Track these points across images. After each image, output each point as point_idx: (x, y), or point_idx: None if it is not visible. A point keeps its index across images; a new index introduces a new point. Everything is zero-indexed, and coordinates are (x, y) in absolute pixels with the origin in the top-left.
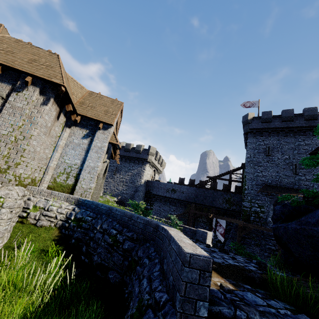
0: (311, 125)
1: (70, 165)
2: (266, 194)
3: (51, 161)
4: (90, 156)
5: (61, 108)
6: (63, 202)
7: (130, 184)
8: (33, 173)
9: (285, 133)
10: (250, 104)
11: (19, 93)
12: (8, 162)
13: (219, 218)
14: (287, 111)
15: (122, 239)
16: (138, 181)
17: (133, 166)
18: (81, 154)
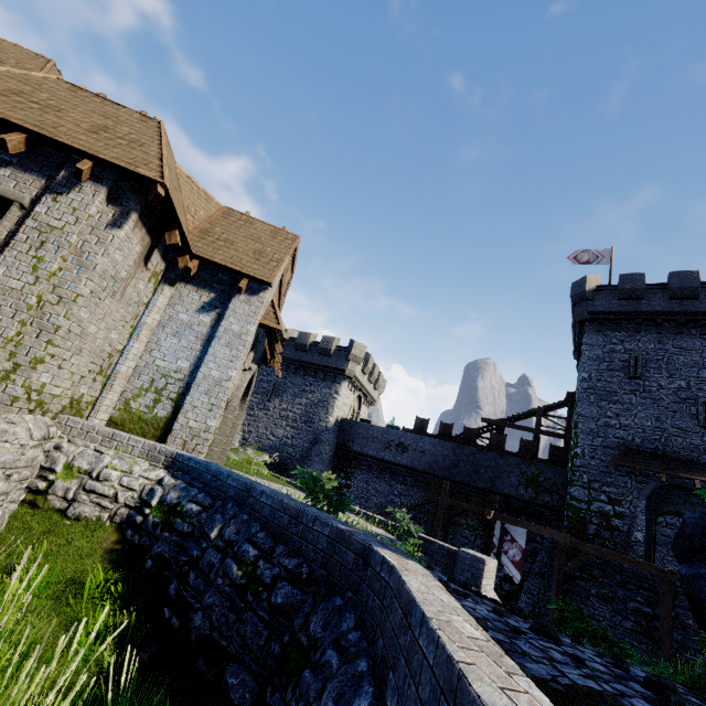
0: None
1: (166, 371)
2: (630, 472)
3: (123, 361)
4: (213, 353)
5: (154, 238)
6: (138, 459)
7: (303, 425)
8: (75, 386)
9: (677, 326)
10: (590, 256)
11: (61, 197)
12: (17, 354)
13: (510, 523)
14: (682, 275)
15: (270, 574)
16: (322, 420)
17: (312, 384)
18: (194, 348)
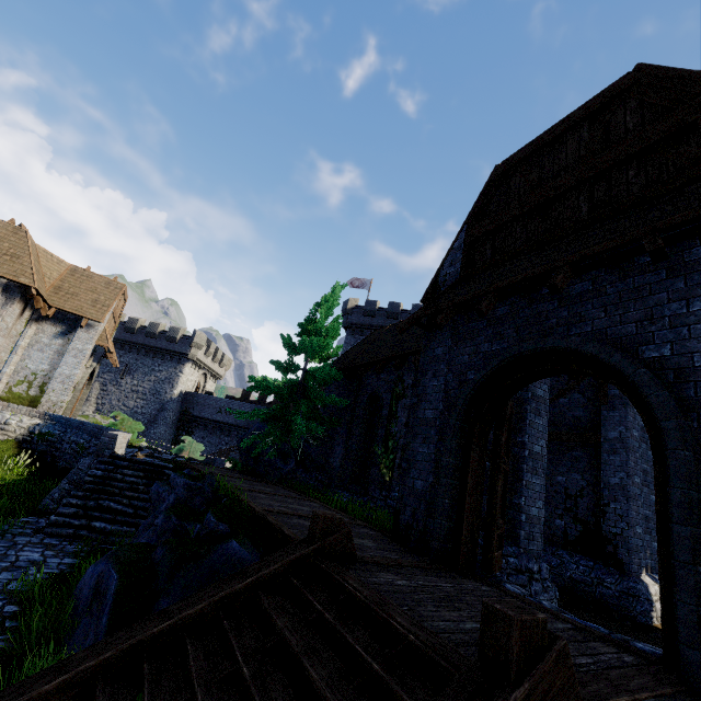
0: None
1: (35, 371)
2: None
3: (7, 366)
4: (65, 361)
5: (27, 303)
6: (24, 416)
7: (152, 397)
8: None
9: None
10: (360, 283)
11: None
12: None
13: None
14: (394, 304)
15: (89, 445)
16: (168, 393)
17: (160, 364)
18: (53, 358)
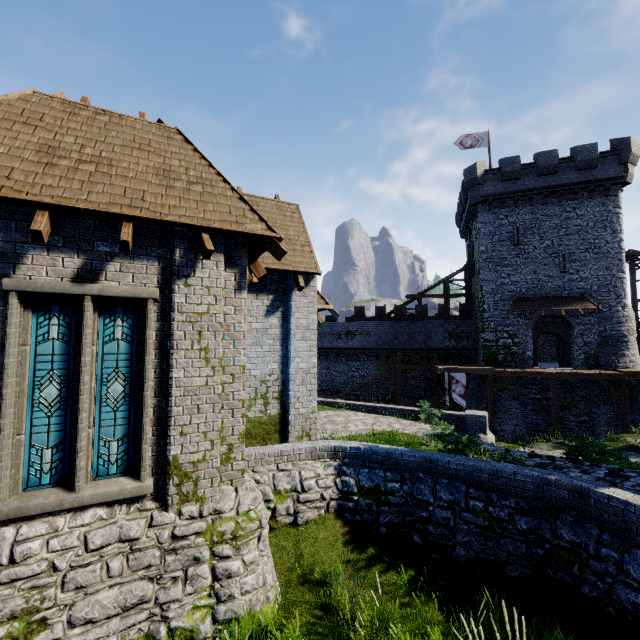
0: (587, 180)
1: (262, 378)
2: (520, 314)
3: None
4: (295, 349)
5: None
6: (310, 463)
7: None
8: None
9: (543, 198)
10: (473, 140)
11: (189, 279)
12: (225, 437)
13: (455, 371)
14: (547, 154)
15: (505, 514)
16: None
17: None
18: (276, 350)
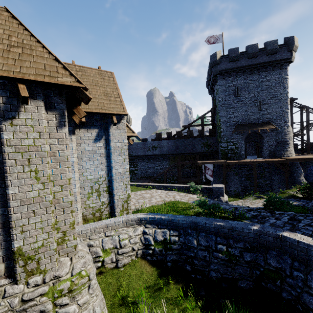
0: (272, 60)
1: (95, 180)
2: (239, 132)
3: (74, 186)
4: (114, 161)
5: None
6: (125, 229)
7: None
8: None
9: (250, 71)
10: (214, 39)
11: (15, 120)
12: (59, 227)
13: (207, 164)
14: (252, 46)
15: (237, 252)
16: None
17: None
18: (102, 162)
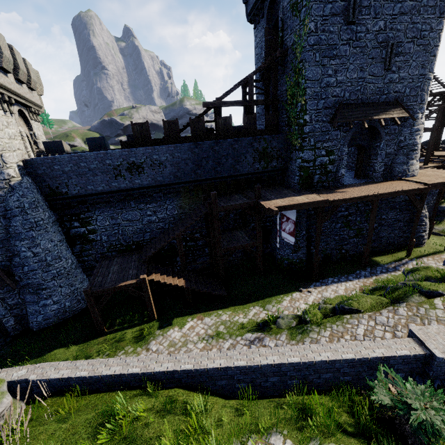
0: None
1: None
2: (340, 125)
3: None
4: None
5: None
6: None
7: None
8: None
9: None
10: None
11: None
12: None
13: (289, 209)
14: None
15: None
16: None
17: None
18: None
